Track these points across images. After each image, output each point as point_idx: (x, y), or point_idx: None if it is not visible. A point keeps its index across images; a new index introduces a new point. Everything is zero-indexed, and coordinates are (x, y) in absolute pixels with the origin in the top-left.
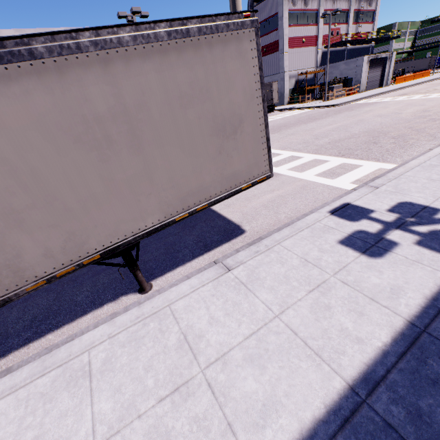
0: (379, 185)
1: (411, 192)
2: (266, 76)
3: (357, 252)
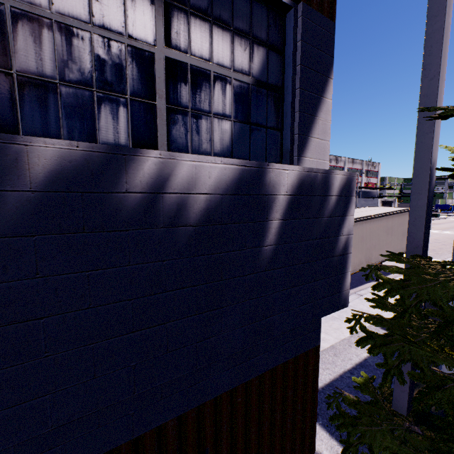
0: None
1: None
2: None
3: None
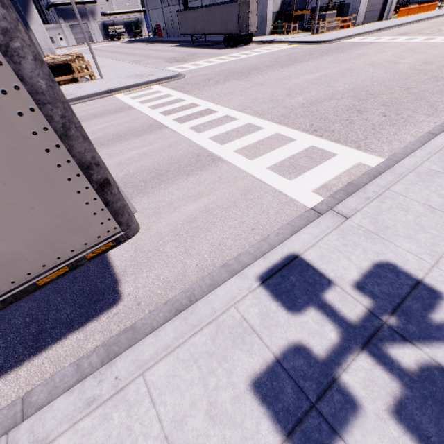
0: (351, 213)
1: (398, 235)
2: None
3: (278, 432)
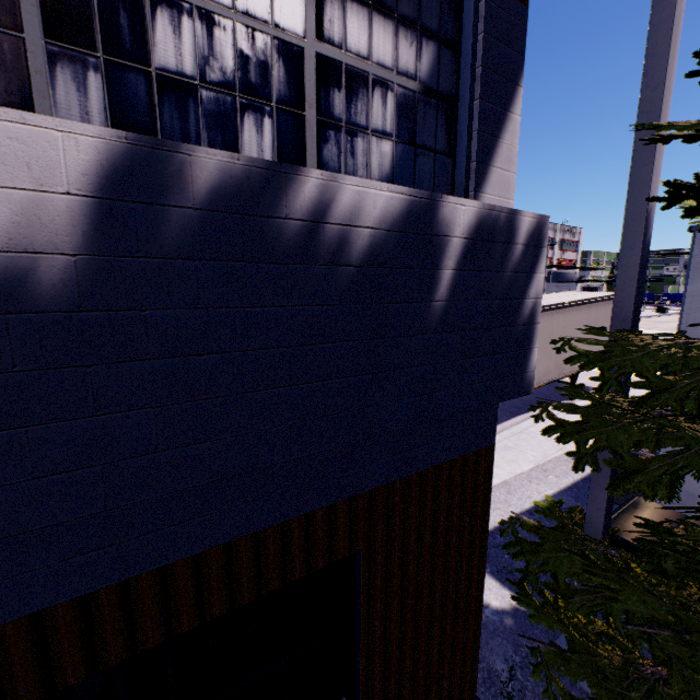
0: None
1: None
2: None
3: None
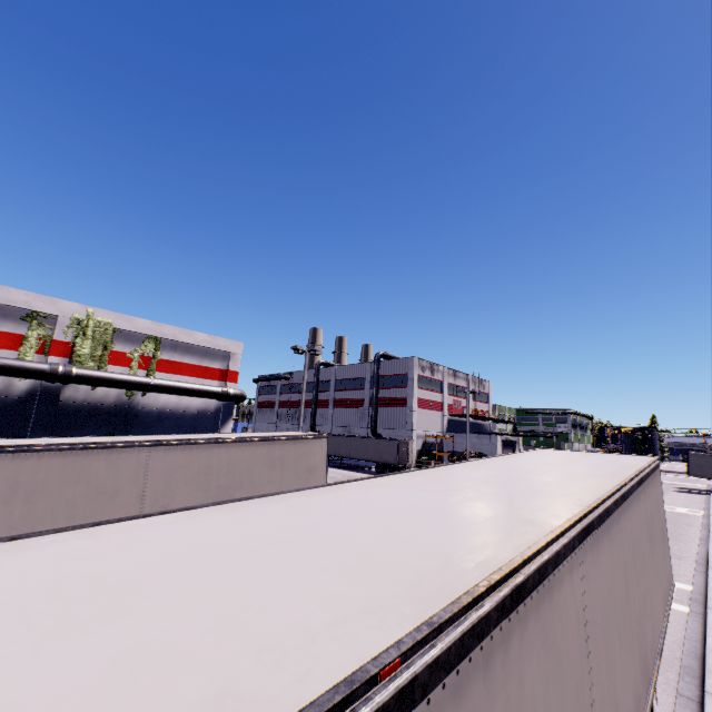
0: None
1: None
2: (387, 428)
3: None
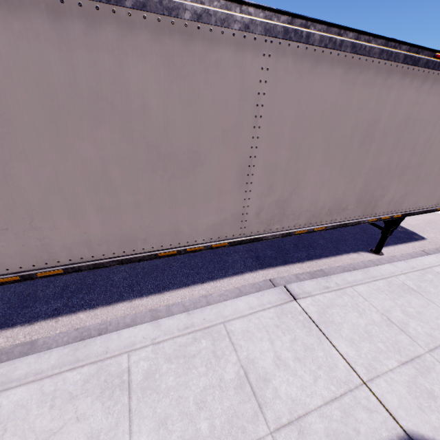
0: None
1: None
2: None
3: None
